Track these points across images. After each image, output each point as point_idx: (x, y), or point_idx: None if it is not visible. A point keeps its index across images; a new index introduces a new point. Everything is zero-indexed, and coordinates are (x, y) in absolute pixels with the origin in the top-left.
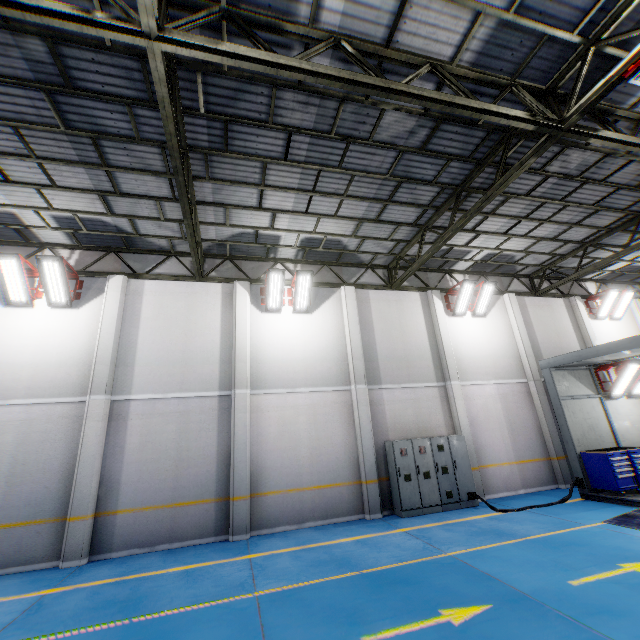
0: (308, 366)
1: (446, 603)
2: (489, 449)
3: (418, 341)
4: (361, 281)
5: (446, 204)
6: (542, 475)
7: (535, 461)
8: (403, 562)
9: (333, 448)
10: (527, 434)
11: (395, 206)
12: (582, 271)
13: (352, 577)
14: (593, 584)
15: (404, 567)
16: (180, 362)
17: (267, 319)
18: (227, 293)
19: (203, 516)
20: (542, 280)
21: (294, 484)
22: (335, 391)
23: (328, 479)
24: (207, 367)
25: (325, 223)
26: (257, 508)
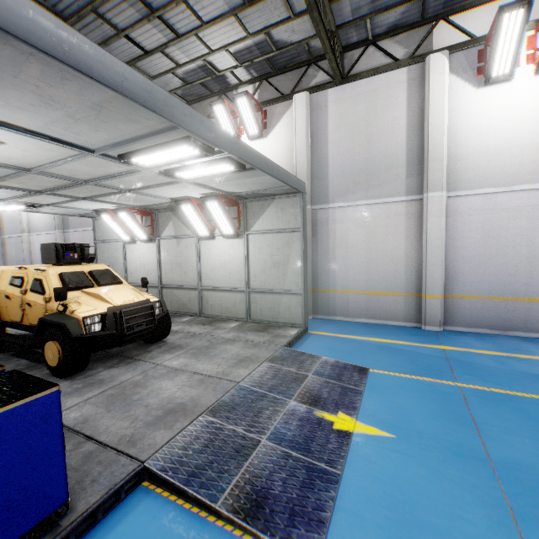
0: (45, 220)
1: None
2: None
3: None
4: None
5: None
6: None
7: None
8: None
9: None
10: None
11: None
12: None
13: None
14: None
15: None
16: (14, 221)
17: None
18: None
19: None
20: None
21: None
22: (54, 233)
23: None
24: (19, 223)
25: None
26: None
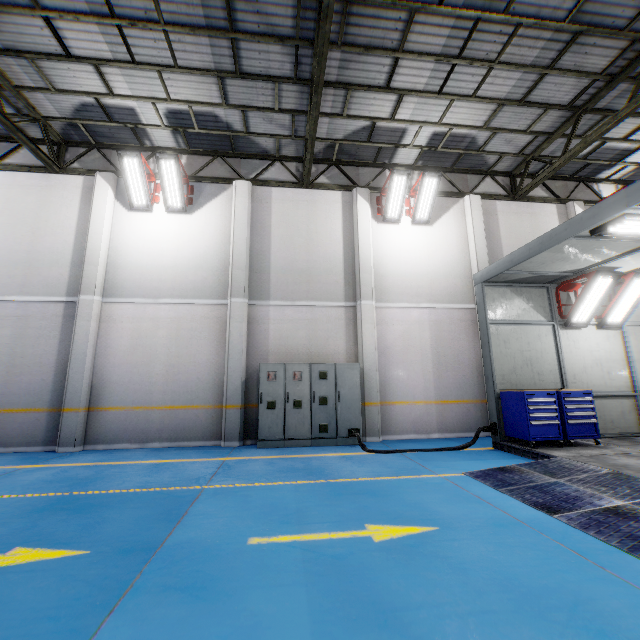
0: (178, 275)
1: (46, 541)
2: (401, 384)
3: (329, 252)
4: (264, 177)
5: (316, 31)
6: (470, 419)
7: (463, 403)
8: (138, 489)
9: (195, 367)
10: (459, 370)
11: (250, 43)
12: (569, 153)
13: (48, 497)
14: (274, 547)
15: (124, 494)
16: (25, 263)
17: (134, 219)
18: (89, 187)
19: (33, 425)
20: (524, 177)
21: (142, 402)
22: (208, 305)
23: (184, 400)
24: (55, 270)
25: (175, 82)
26: (95, 422)
